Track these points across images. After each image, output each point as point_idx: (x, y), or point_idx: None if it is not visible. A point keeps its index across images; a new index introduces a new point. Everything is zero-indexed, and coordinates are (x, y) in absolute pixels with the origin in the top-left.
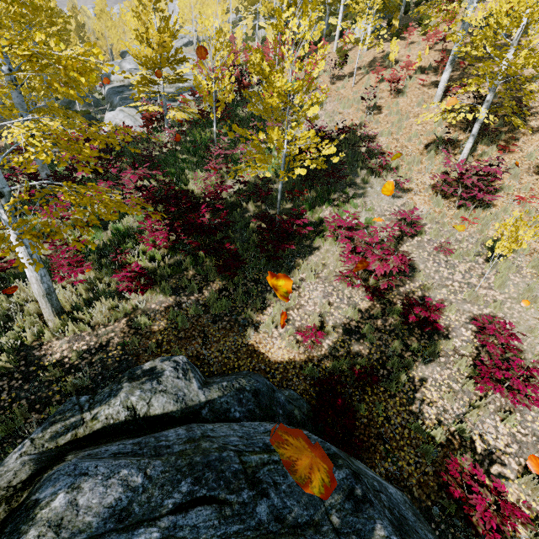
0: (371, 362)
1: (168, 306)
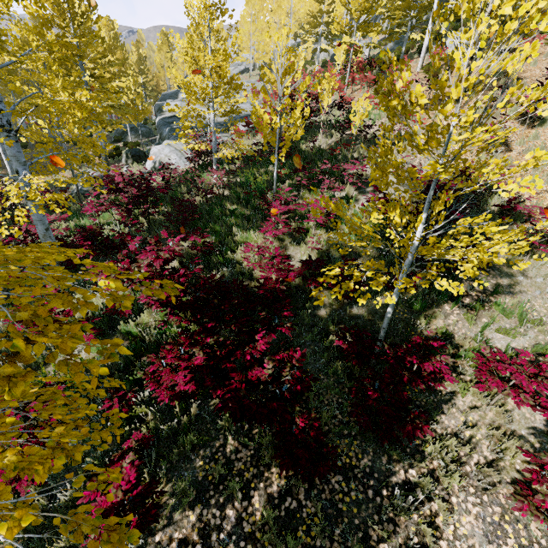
0: None
1: (184, 537)
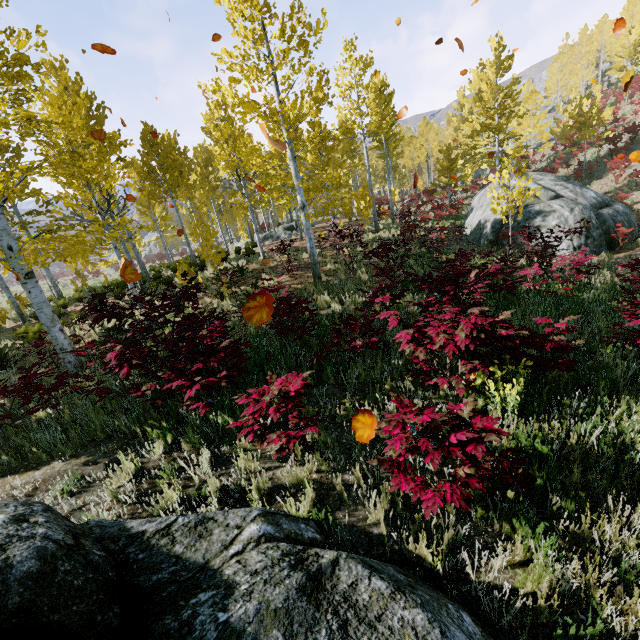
0: (611, 196)
1: None
